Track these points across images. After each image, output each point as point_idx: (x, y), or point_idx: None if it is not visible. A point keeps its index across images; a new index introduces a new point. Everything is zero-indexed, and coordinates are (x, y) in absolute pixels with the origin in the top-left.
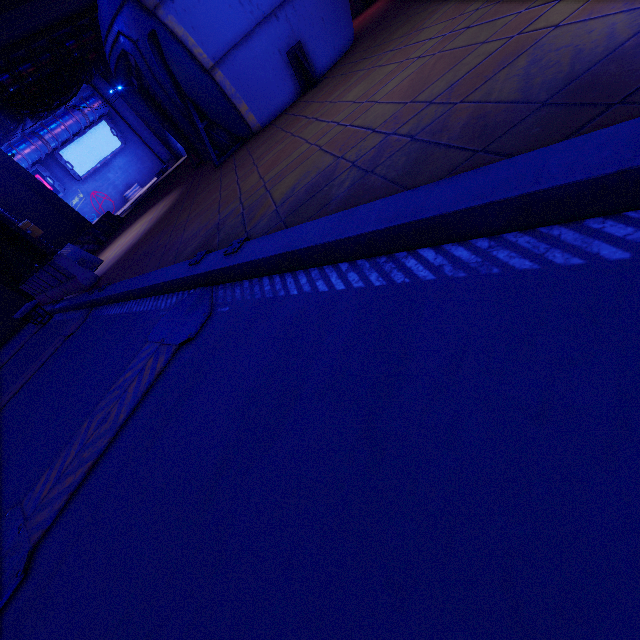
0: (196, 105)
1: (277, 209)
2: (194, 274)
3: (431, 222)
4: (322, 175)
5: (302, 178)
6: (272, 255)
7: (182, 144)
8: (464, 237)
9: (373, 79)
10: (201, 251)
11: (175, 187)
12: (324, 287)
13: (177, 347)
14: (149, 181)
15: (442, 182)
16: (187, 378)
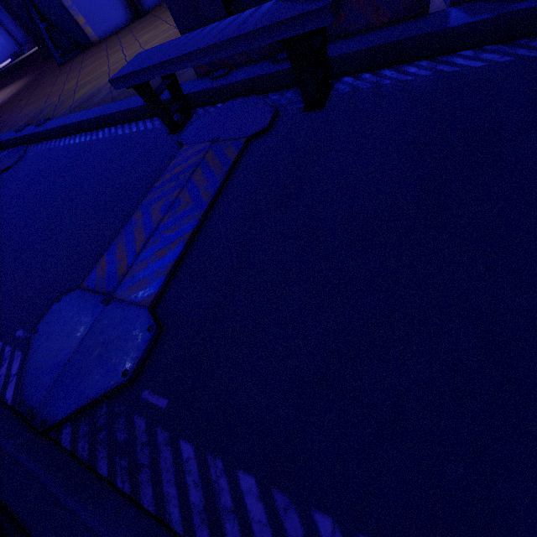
0: (36, 6)
1: (72, 105)
2: (17, 136)
3: (106, 117)
4: (98, 89)
5: (91, 89)
6: (55, 127)
7: (30, 35)
8: (116, 124)
9: (156, 31)
10: (24, 124)
11: (25, 75)
12: (72, 142)
13: (1, 172)
14: (3, 60)
15: (118, 102)
16: (4, 182)
